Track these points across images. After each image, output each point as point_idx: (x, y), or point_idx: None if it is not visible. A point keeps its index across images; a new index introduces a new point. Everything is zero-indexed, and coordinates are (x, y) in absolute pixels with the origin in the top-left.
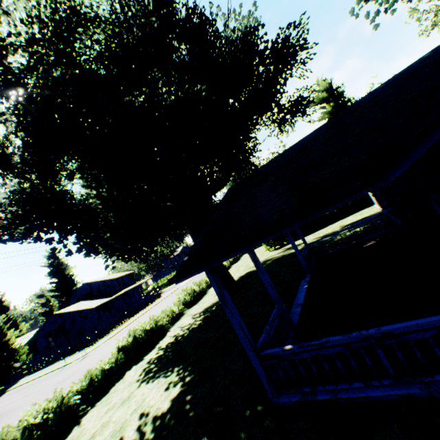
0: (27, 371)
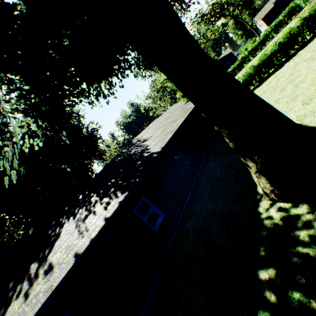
0: None
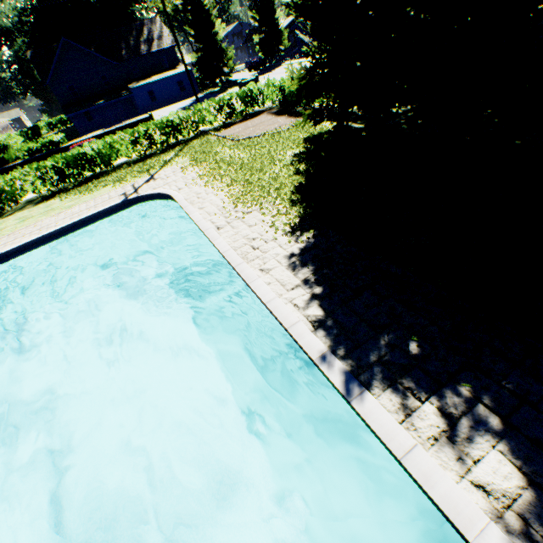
0: (289, 57)
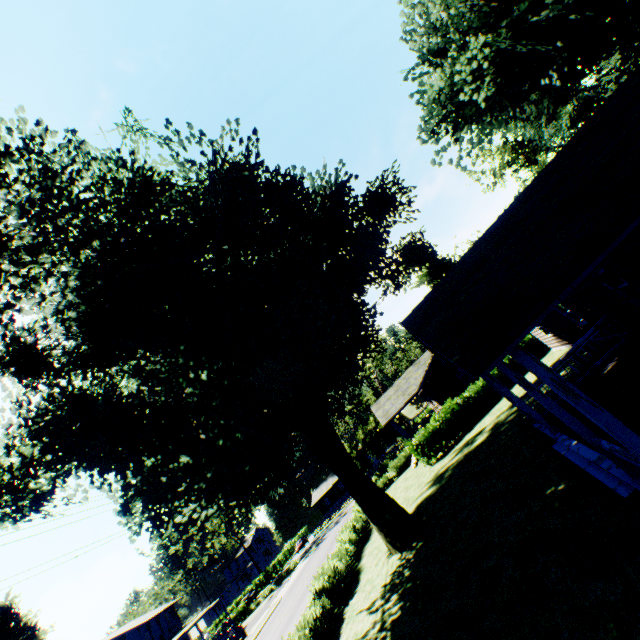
0: None
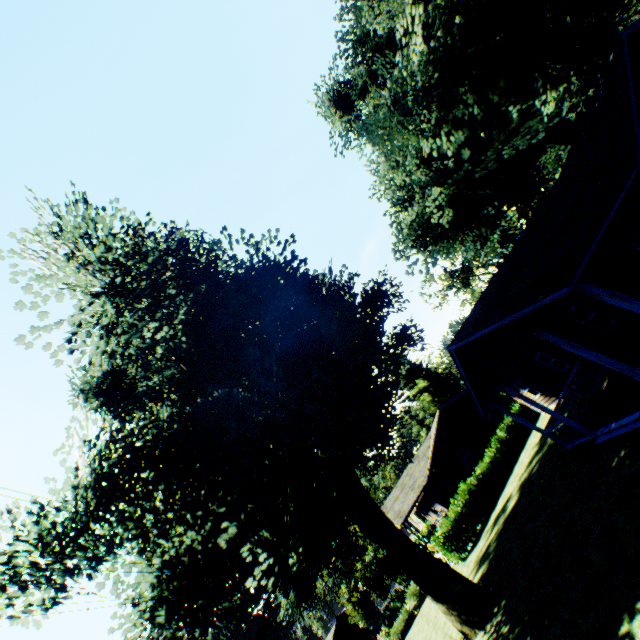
0: None
